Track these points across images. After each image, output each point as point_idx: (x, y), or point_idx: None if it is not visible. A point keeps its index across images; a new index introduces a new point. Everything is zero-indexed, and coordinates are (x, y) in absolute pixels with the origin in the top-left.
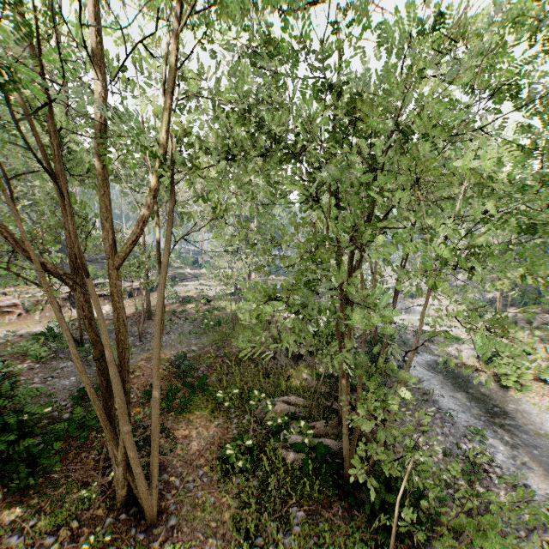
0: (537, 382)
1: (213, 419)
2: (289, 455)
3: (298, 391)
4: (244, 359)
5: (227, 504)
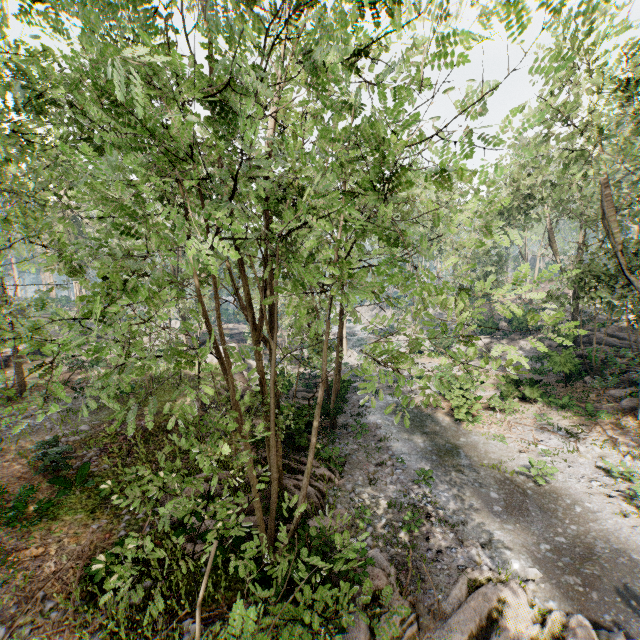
0: (489, 410)
1: (90, 523)
2: (196, 548)
3: (225, 463)
4: (157, 433)
5: None
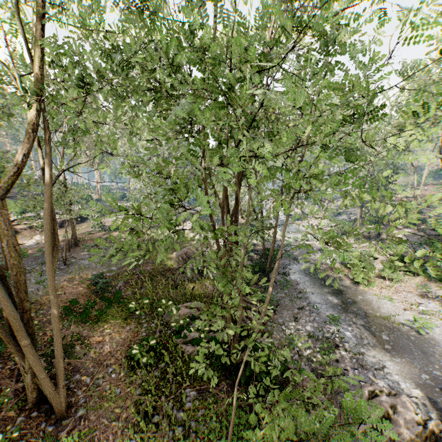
0: (379, 278)
1: (125, 326)
2: (188, 348)
3: (200, 298)
4: (157, 275)
5: (131, 393)
